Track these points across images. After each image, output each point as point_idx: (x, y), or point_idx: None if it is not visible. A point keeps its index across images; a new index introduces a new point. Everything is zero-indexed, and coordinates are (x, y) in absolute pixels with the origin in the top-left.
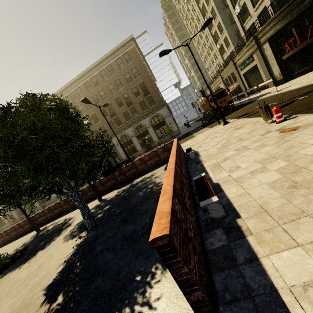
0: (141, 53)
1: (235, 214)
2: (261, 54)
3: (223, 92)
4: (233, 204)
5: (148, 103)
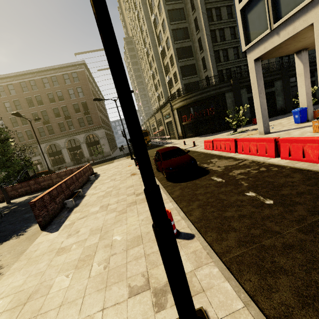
0: (91, 75)
1: (77, 206)
2: (173, 116)
3: (147, 133)
4: (81, 203)
5: (87, 121)
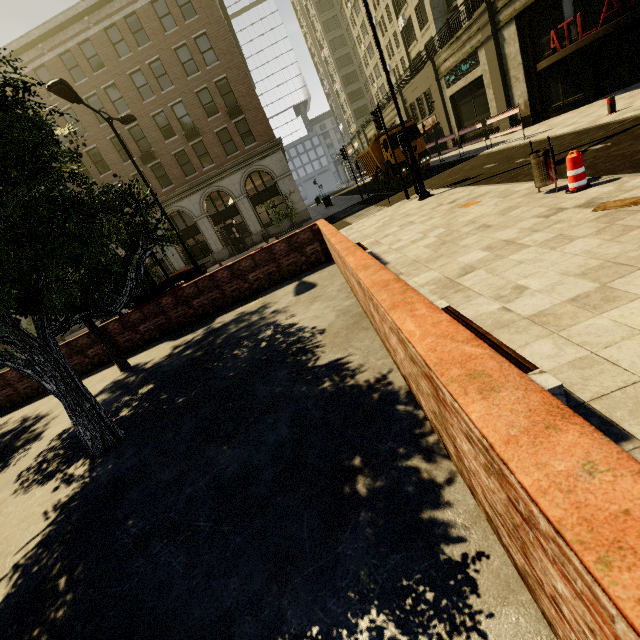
0: None
1: (604, 425)
2: (497, 51)
3: (412, 131)
4: (571, 390)
5: (239, 137)
